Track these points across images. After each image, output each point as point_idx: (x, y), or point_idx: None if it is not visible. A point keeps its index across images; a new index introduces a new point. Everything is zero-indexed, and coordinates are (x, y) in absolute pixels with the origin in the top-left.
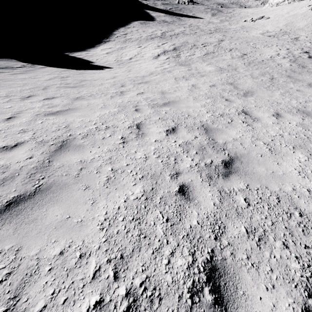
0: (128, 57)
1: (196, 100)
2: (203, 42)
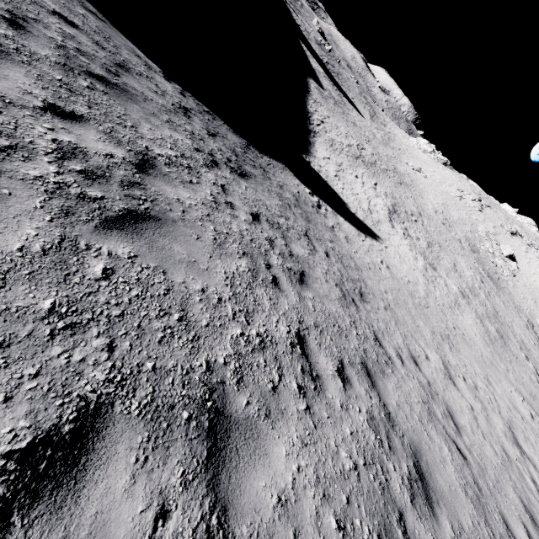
0: (366, 205)
1: (499, 359)
2: (409, 208)
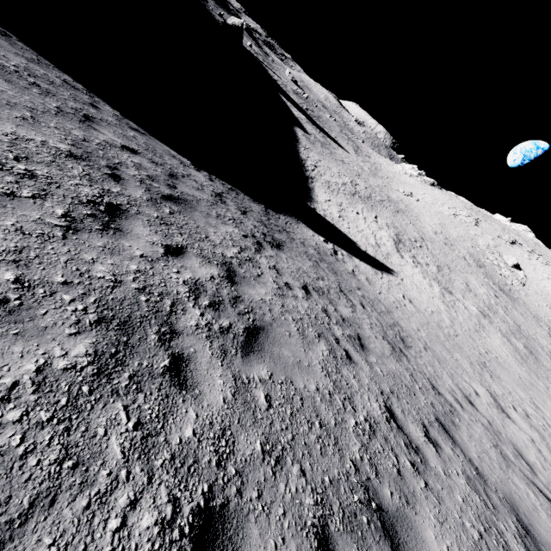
0: (373, 240)
1: (536, 377)
2: (411, 234)
